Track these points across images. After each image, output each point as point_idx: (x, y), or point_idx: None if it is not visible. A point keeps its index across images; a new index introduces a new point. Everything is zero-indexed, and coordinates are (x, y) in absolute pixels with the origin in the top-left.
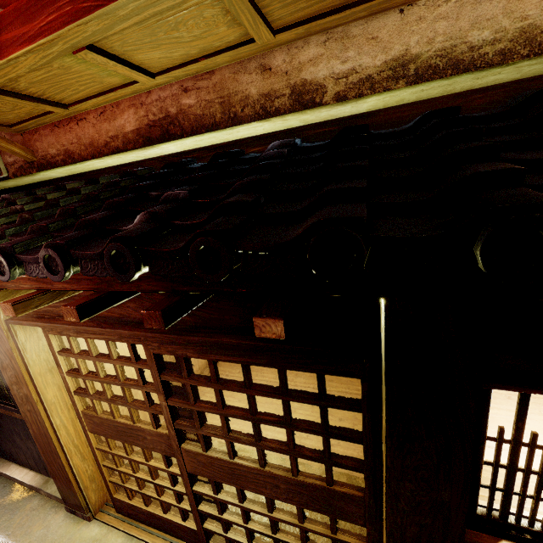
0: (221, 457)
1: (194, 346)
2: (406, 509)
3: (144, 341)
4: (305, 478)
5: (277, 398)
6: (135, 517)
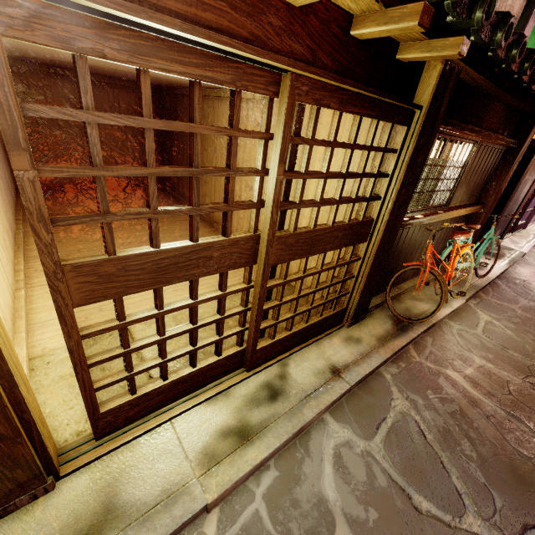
0: (308, 230)
1: (340, 94)
2: (396, 208)
3: (294, 81)
4: (352, 221)
5: (368, 150)
6: (140, 415)
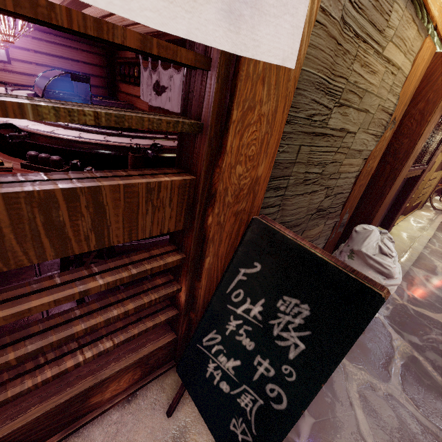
0: None
1: None
2: None
3: None
4: None
5: None
6: None
